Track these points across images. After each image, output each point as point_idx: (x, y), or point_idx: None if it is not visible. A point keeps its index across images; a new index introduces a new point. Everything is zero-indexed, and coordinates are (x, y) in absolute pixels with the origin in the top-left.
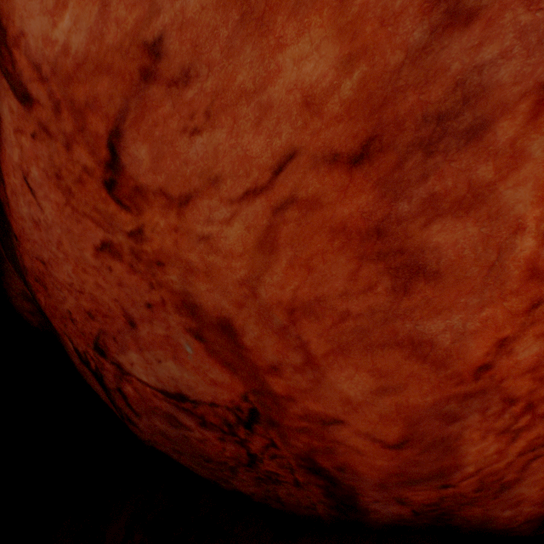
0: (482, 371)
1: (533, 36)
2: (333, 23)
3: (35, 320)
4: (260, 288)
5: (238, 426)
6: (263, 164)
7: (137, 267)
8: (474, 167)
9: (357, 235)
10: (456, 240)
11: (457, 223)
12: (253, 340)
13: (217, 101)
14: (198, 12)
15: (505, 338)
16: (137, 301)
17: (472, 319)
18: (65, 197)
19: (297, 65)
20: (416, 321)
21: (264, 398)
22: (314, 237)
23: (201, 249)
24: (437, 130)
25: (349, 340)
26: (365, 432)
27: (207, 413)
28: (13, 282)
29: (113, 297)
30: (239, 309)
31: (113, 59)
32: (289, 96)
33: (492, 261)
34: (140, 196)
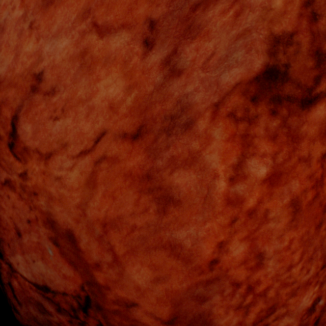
0: (214, 264)
1: (207, 83)
2: (122, 71)
3: None
4: (87, 210)
5: (79, 310)
6: (90, 137)
7: (23, 195)
8: (190, 142)
9: (138, 178)
10: (187, 182)
11: (186, 172)
12: (85, 245)
13: (68, 103)
14: (61, 61)
15: (222, 242)
16: (22, 218)
17: (201, 229)
18: None
19: (106, 89)
20: (172, 231)
21: (93, 287)
22: (116, 179)
23: (56, 185)
24: (171, 123)
25: (137, 244)
26: (150, 312)
27: (61, 301)
28: None
29: (9, 215)
30: (77, 224)
31: (18, 80)
32: (102, 103)
33: (205, 194)
34: (26, 153)
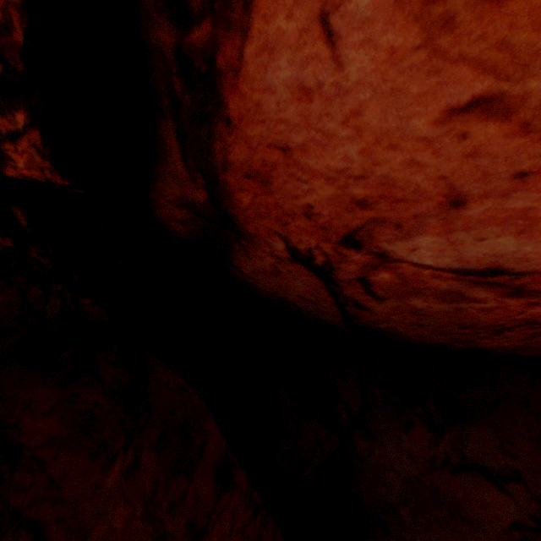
0: None
1: None
2: None
3: (183, 229)
4: None
5: None
6: None
7: (538, 125)
8: None
9: None
10: None
11: None
12: None
13: None
14: None
15: None
16: (494, 173)
17: None
18: (422, 35)
19: None
20: None
21: None
22: None
23: None
24: None
25: None
26: None
27: (534, 282)
28: (166, 189)
29: (437, 174)
30: None
31: None
32: None
33: None
34: None
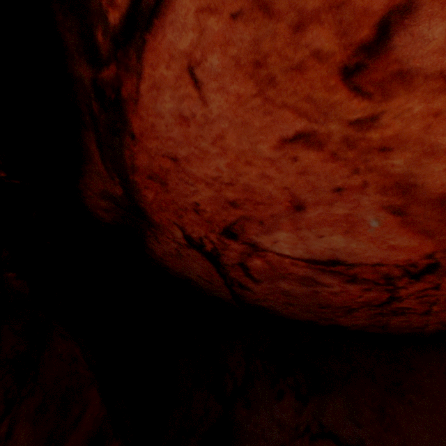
0: None
1: None
2: None
3: (108, 216)
4: None
5: (400, 278)
6: None
7: (342, 155)
8: None
9: None
10: None
11: None
12: None
13: None
14: None
15: None
16: (320, 187)
17: None
18: (256, 88)
19: None
20: None
21: None
22: None
23: None
24: None
25: None
26: None
27: (363, 272)
28: (92, 183)
29: (282, 185)
30: None
31: None
32: None
33: None
34: (398, 81)
